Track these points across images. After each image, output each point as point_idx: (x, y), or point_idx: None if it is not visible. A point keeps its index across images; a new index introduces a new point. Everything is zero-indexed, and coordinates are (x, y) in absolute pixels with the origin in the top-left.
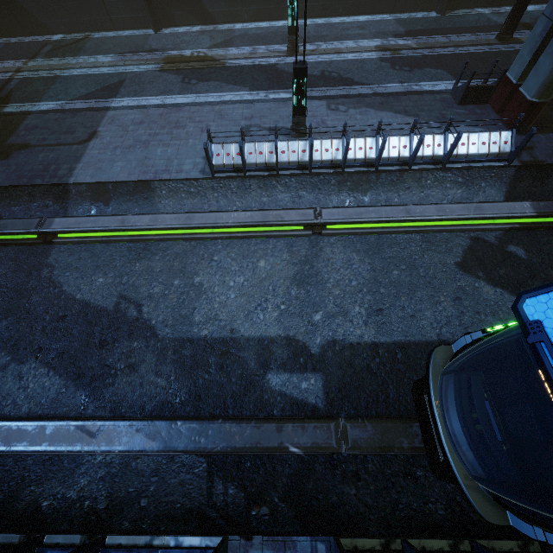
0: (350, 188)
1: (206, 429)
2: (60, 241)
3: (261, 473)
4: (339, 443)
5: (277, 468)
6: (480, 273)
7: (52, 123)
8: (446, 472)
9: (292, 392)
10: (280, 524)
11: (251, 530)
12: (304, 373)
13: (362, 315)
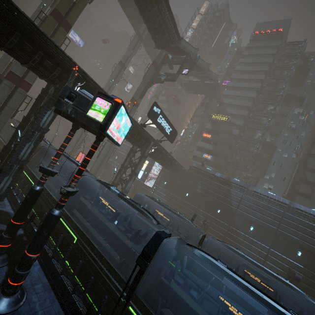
0: None
1: None
2: None
3: None
4: None
5: None
6: None
7: None
8: None
9: None
10: None
11: None
12: None
13: None
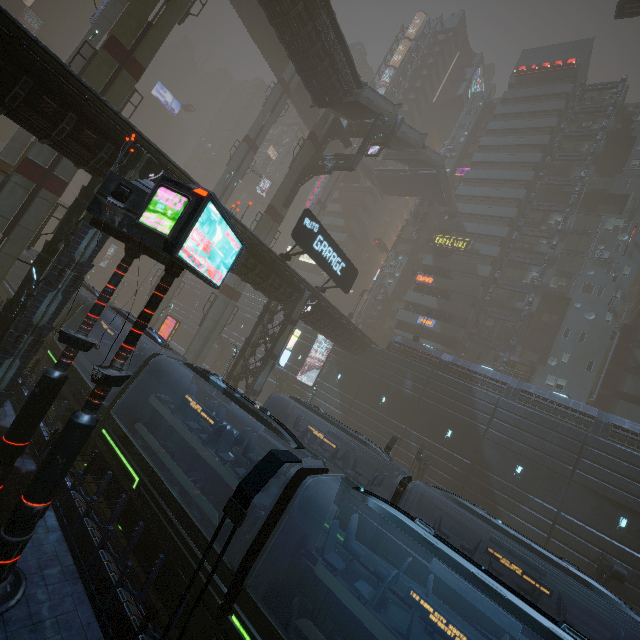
0: None
1: None
2: None
3: None
4: None
5: None
6: None
7: None
8: None
9: None
10: None
11: None
12: None
13: None
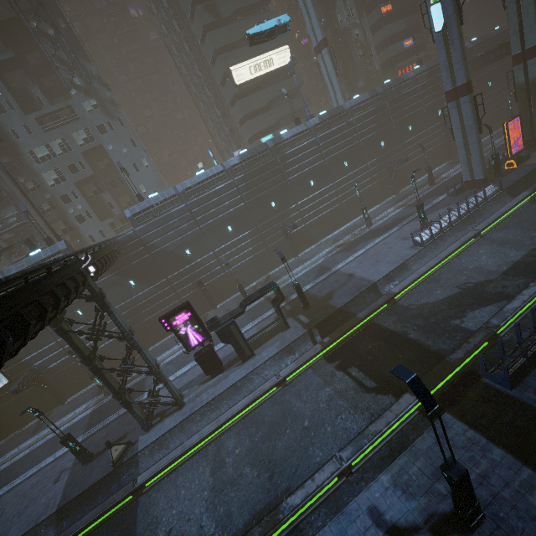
0: (468, 224)
1: None
2: (399, 298)
3: None
4: None
5: None
6: None
7: (323, 285)
8: None
9: None
10: None
11: None
12: None
13: None
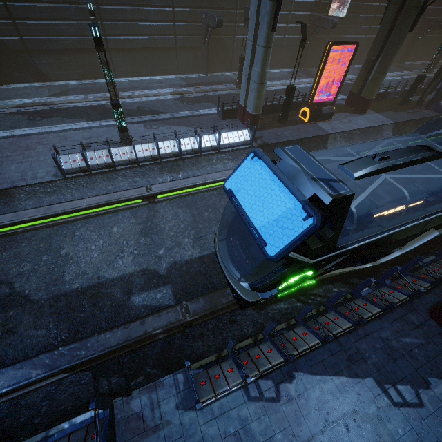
0: (168, 171)
1: (85, 344)
2: None
3: (136, 360)
4: (184, 316)
5: (148, 353)
6: None
7: None
8: (241, 300)
9: (151, 303)
10: (152, 379)
11: (131, 391)
12: (158, 288)
13: (190, 243)
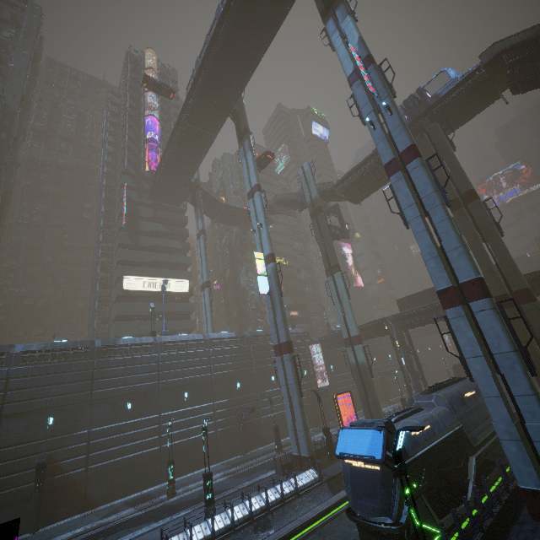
0: (262, 531)
1: None
2: None
3: None
4: None
5: None
6: (355, 529)
7: None
8: None
9: None
10: None
11: None
12: None
13: None
